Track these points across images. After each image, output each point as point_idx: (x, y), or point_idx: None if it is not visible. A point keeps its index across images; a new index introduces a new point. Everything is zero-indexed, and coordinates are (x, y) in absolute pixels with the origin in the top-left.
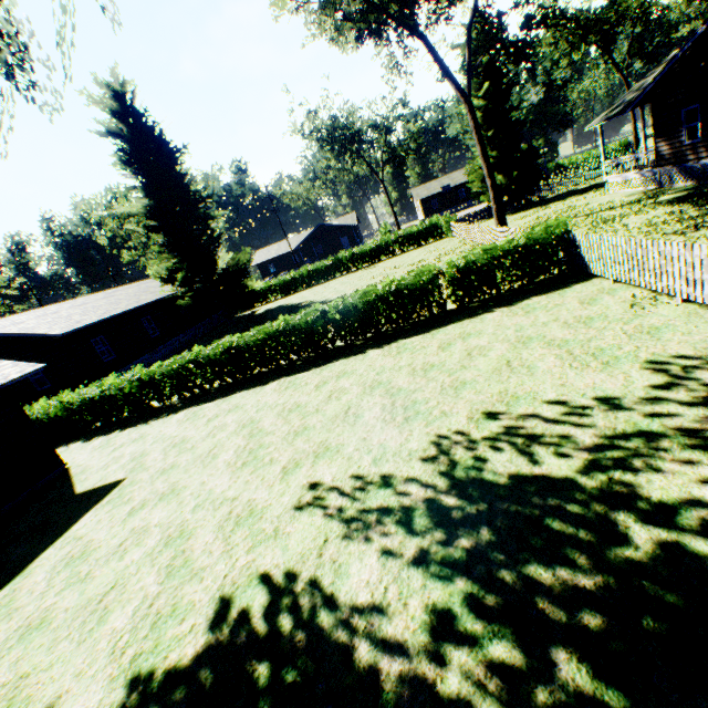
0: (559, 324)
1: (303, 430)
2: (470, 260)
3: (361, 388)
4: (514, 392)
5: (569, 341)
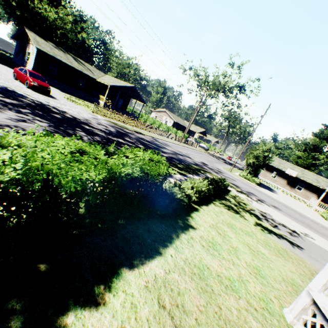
0: None
1: None
2: None
3: None
4: None
5: None
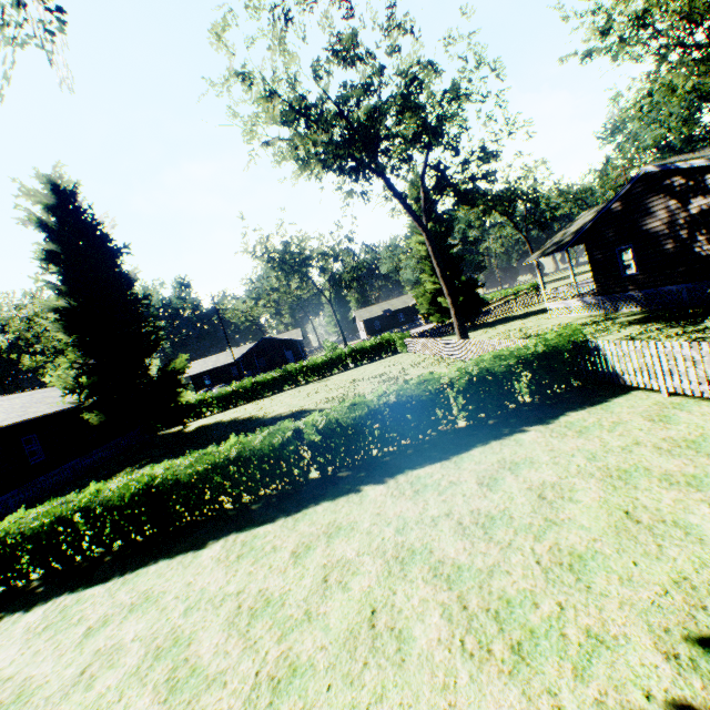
0: (650, 449)
1: (290, 676)
2: (484, 367)
3: (380, 562)
4: (707, 582)
5: (699, 476)
